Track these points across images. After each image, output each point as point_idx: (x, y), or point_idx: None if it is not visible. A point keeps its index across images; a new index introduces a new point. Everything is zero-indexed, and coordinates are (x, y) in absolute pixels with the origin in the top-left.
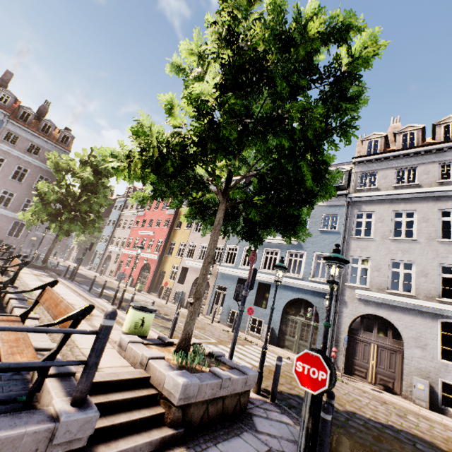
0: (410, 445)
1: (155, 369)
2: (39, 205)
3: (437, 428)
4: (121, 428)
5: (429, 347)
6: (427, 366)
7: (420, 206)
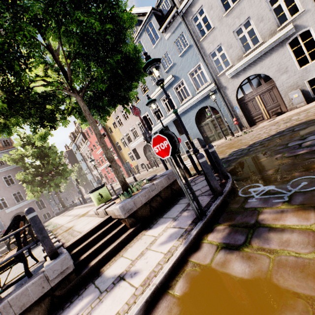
0: (290, 133)
1: (109, 211)
2: (28, 186)
3: (312, 110)
4: (102, 247)
5: (289, 67)
6: (294, 80)
7: None
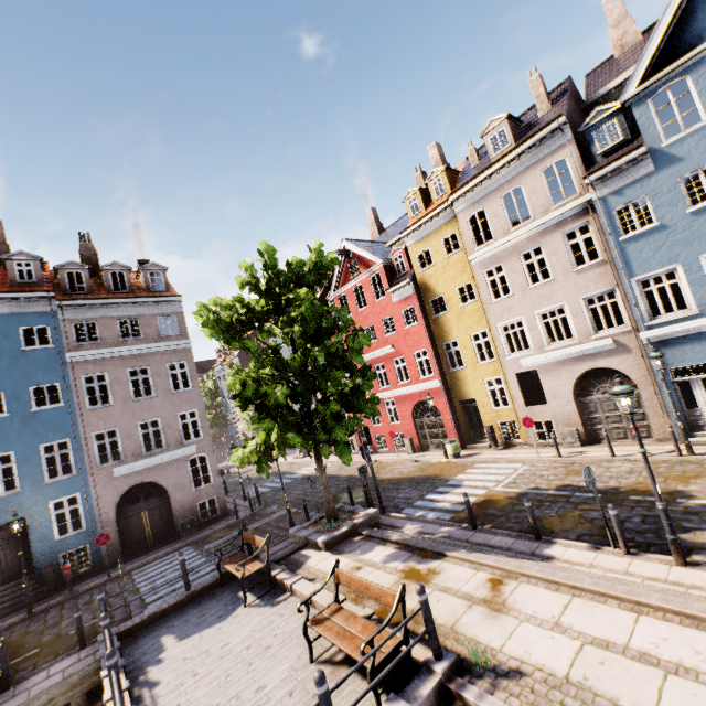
0: None
1: None
2: (269, 424)
3: None
4: None
5: None
6: None
7: None
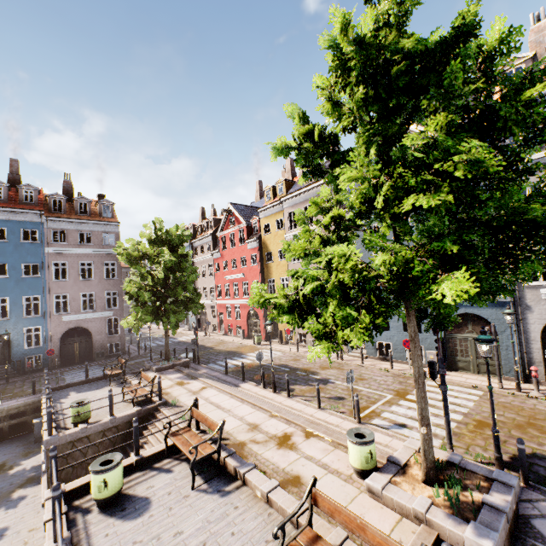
0: None
1: (442, 527)
2: (138, 309)
3: None
4: None
5: None
6: None
7: None
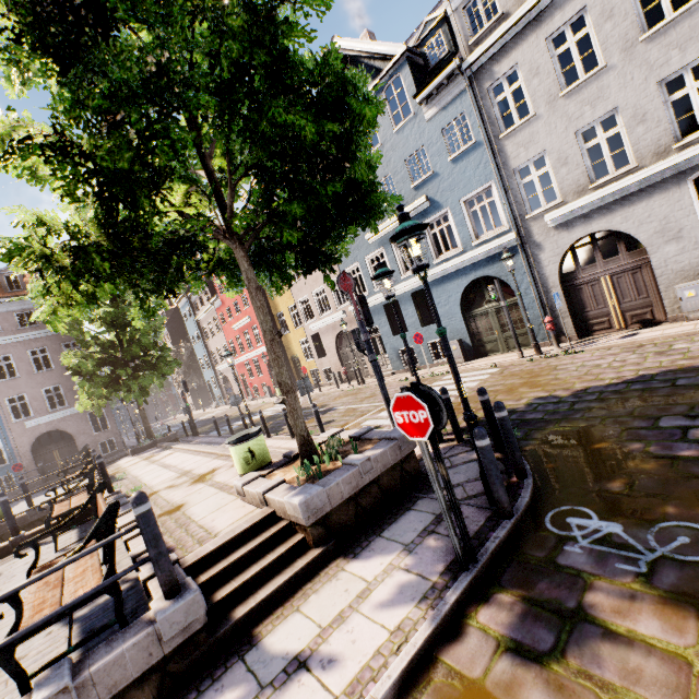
0: (667, 388)
1: (274, 501)
2: (84, 384)
3: None
4: (256, 580)
5: (685, 231)
6: (692, 260)
7: None
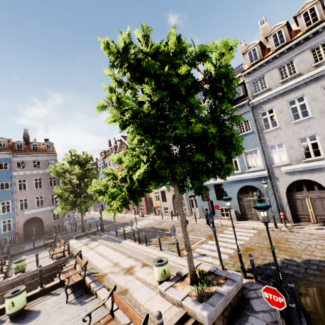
0: None
1: (187, 307)
2: (62, 203)
3: None
4: None
5: None
6: None
7: (306, 90)
